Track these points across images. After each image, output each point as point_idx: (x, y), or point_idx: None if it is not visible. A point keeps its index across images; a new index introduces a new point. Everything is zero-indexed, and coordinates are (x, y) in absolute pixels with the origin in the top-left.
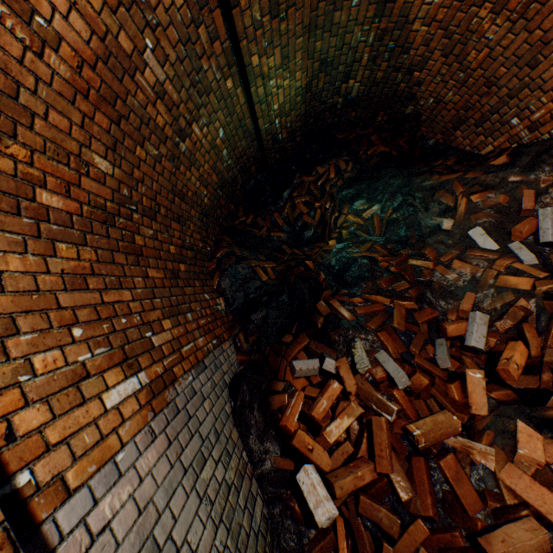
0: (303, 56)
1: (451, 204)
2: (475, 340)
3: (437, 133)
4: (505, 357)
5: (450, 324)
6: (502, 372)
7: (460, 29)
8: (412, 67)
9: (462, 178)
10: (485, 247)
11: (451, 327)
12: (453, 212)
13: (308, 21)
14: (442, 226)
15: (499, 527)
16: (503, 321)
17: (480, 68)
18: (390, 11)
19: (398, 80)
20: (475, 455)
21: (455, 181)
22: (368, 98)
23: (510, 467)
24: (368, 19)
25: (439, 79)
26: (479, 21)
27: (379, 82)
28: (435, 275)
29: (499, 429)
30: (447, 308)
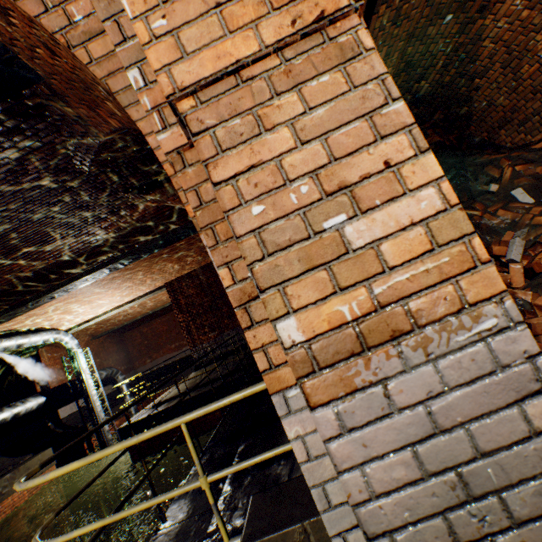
0: (398, 56)
1: (496, 176)
2: (514, 255)
3: (483, 132)
4: (537, 258)
5: (495, 246)
6: (535, 266)
7: (519, 48)
8: (474, 75)
9: (508, 156)
10: (523, 202)
11: (495, 248)
12: (497, 182)
13: (411, 30)
14: (490, 189)
15: (535, 317)
16: (534, 248)
17: (530, 79)
18: (468, 30)
19: (461, 85)
20: (518, 294)
21: (502, 159)
22: (431, 98)
23: (541, 297)
24: (451, 35)
25: (494, 86)
26: (534, 43)
27: (445, 85)
28: (483, 220)
29: (534, 285)
30: (491, 241)
